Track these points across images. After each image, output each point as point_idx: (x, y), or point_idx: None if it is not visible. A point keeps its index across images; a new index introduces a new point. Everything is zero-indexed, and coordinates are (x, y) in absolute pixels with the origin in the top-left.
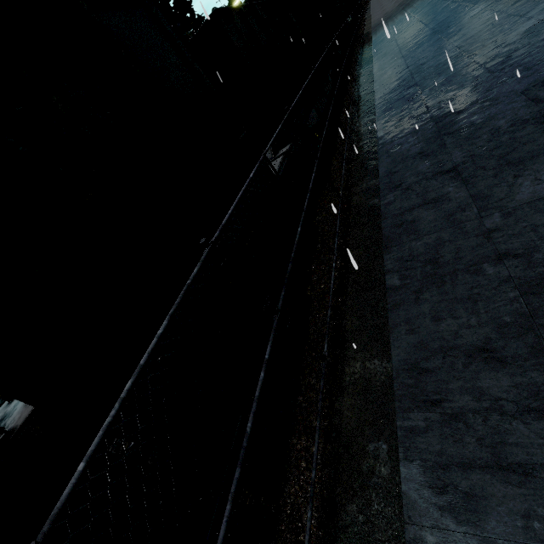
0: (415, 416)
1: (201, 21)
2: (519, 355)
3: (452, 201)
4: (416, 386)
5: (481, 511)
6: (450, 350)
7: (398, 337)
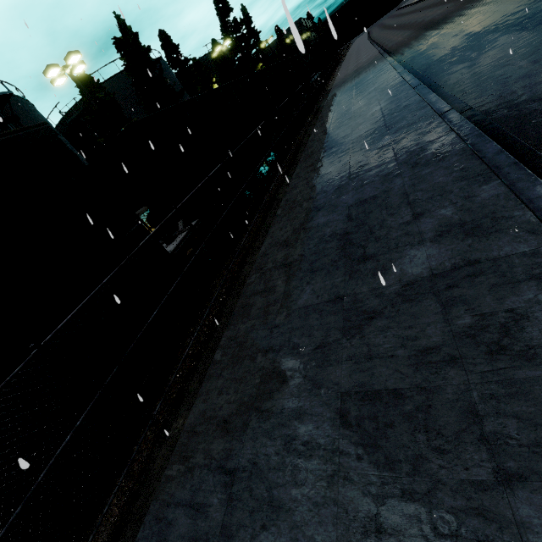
0: (175, 467)
1: (187, 62)
2: (236, 428)
3: (275, 293)
4: (186, 444)
5: (169, 534)
6: (213, 419)
7: (197, 405)
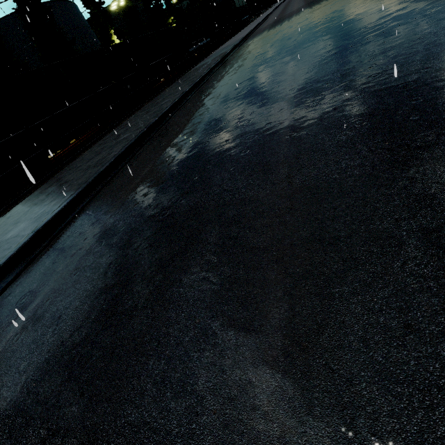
0: None
1: (101, 5)
2: None
3: None
4: None
5: None
6: None
7: None
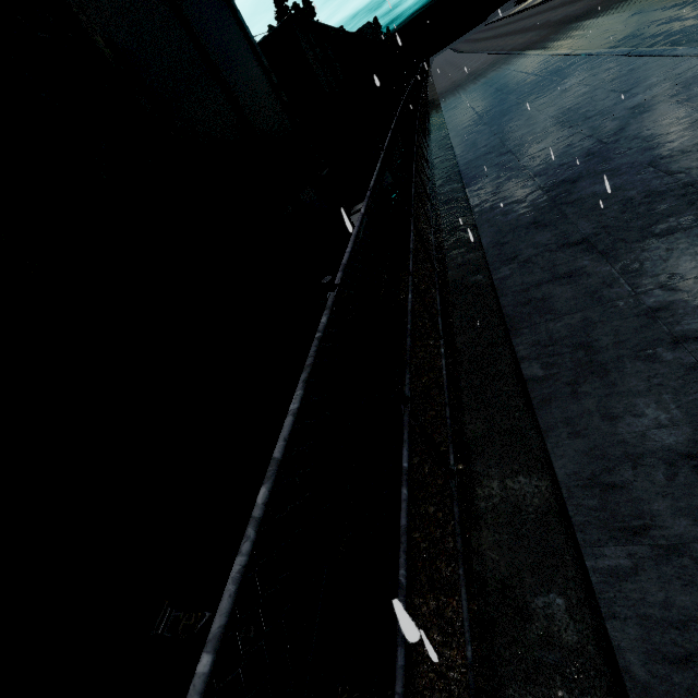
0: (612, 551)
1: None
2: None
3: (592, 275)
4: (603, 508)
5: None
6: (641, 458)
7: (558, 443)
